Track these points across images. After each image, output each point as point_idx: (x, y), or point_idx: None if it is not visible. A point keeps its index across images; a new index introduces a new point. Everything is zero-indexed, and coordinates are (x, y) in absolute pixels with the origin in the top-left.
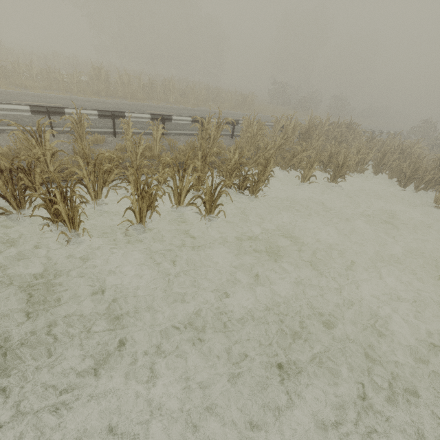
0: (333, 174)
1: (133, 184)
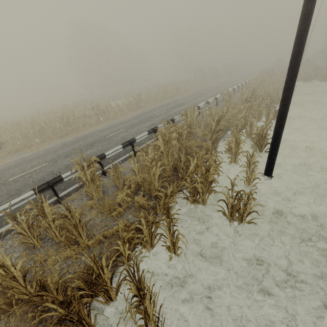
0: None
1: None
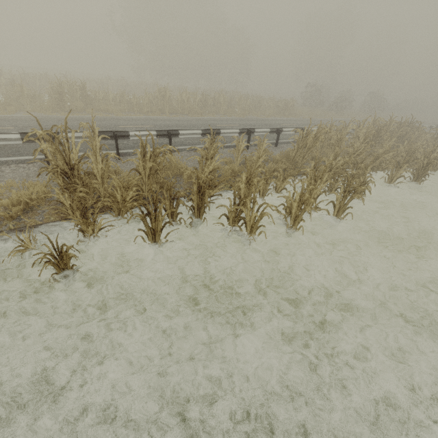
0: (416, 174)
1: (261, 193)
